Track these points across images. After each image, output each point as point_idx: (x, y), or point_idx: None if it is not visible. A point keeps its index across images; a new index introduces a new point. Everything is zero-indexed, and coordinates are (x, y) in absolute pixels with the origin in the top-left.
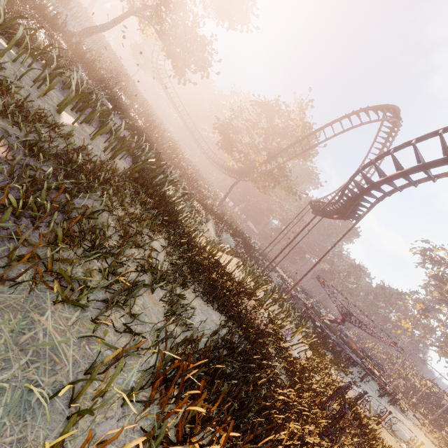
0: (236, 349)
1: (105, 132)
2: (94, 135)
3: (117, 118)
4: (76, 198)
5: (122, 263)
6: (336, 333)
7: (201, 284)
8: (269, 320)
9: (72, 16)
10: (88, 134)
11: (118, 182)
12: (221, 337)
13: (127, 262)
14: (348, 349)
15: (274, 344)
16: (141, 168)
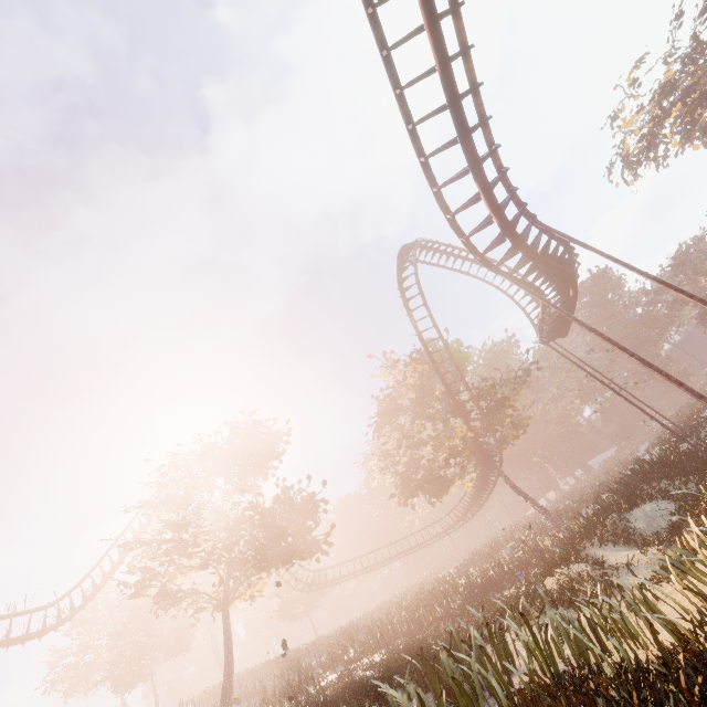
0: None
1: None
2: None
3: None
4: None
5: None
6: None
7: None
8: None
9: None
10: None
11: None
12: None
13: None
14: None
15: None
16: None
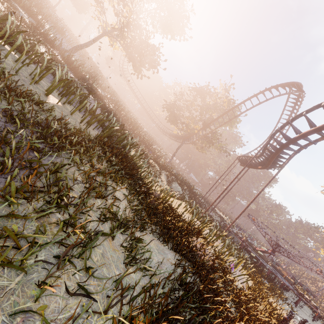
0: (191, 289)
1: (83, 111)
2: (73, 111)
3: (94, 103)
4: (48, 156)
5: (84, 213)
6: (268, 262)
7: (157, 226)
8: (216, 256)
9: (66, 41)
10: (69, 111)
11: (88, 144)
12: (177, 277)
13: (89, 212)
14: (281, 276)
15: (221, 277)
16: (108, 134)
